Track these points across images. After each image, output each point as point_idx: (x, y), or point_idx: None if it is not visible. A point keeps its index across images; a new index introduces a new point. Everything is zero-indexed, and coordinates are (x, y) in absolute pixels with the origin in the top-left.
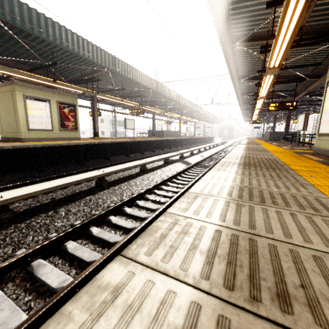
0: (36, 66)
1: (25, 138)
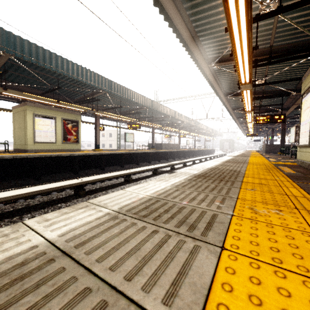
0: (47, 90)
1: (30, 149)
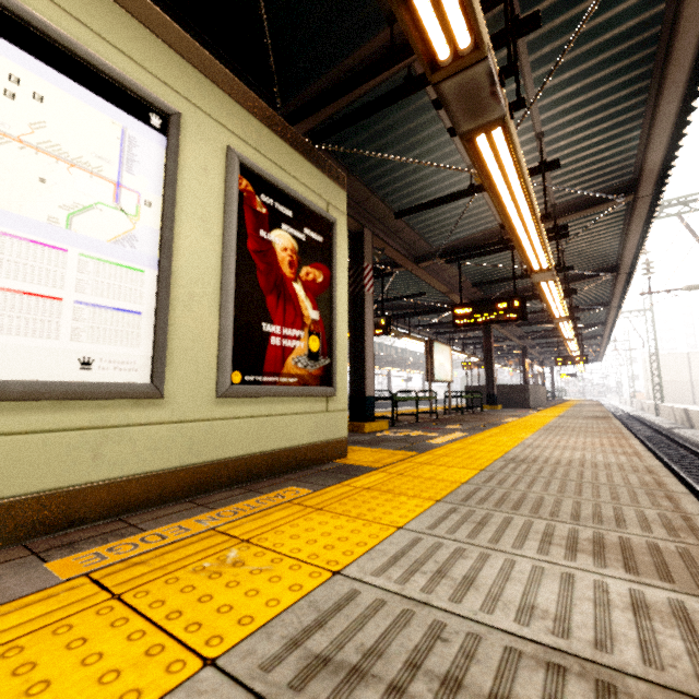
0: None
1: None
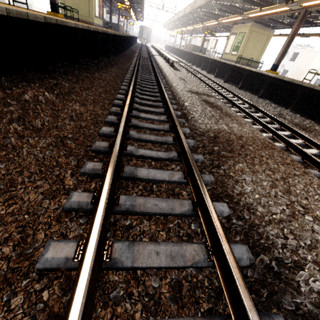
0: None
1: (94, 23)
